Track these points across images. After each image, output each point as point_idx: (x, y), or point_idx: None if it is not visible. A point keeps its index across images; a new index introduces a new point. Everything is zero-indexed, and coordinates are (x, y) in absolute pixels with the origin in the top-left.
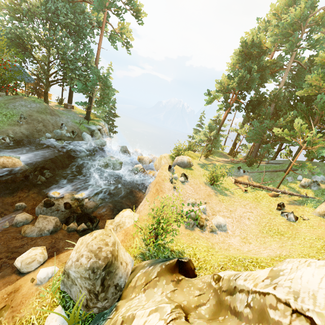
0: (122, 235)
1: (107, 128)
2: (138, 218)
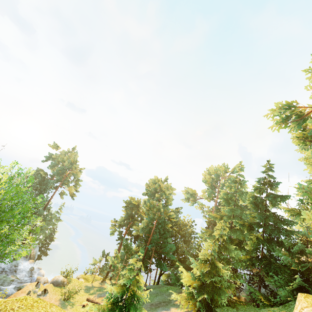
0: None
1: (38, 250)
2: None
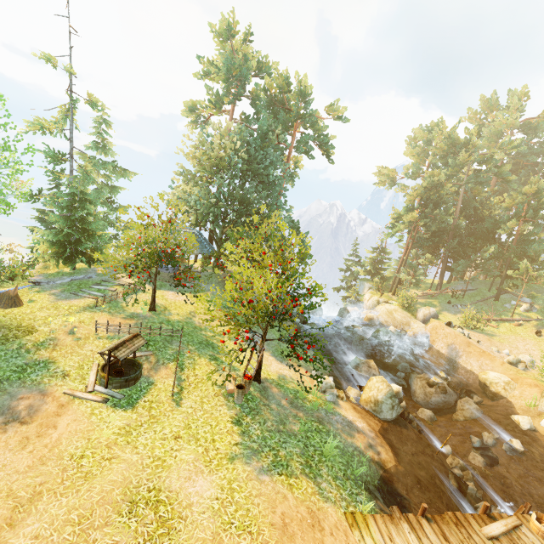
0: (530, 388)
1: None
2: None
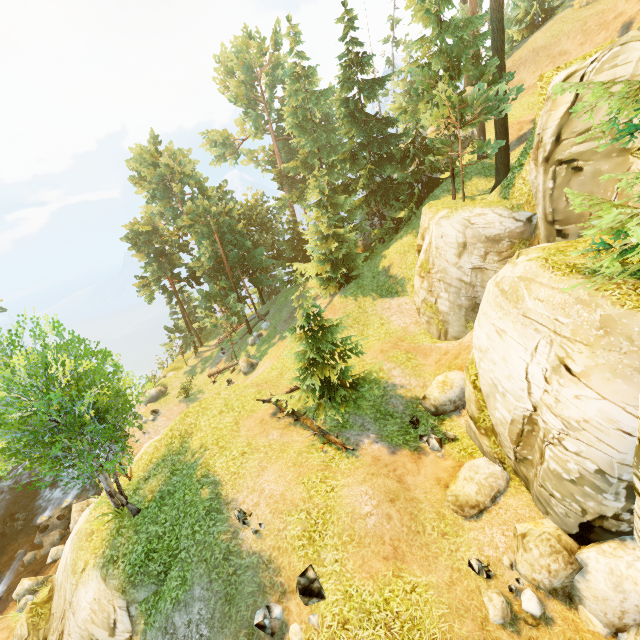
0: None
1: None
2: None
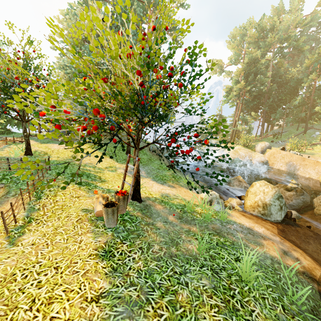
0: None
1: None
2: None
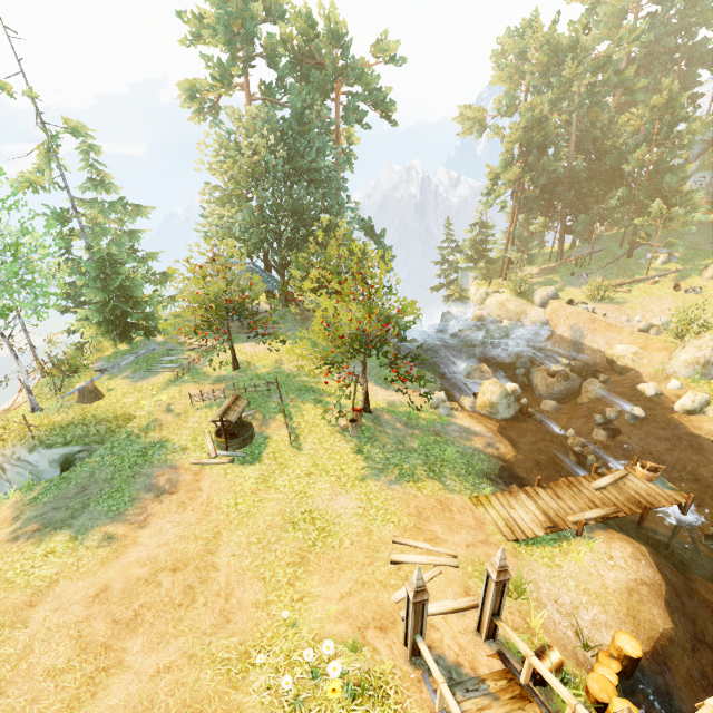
0: (659, 353)
1: None
2: (673, 331)
